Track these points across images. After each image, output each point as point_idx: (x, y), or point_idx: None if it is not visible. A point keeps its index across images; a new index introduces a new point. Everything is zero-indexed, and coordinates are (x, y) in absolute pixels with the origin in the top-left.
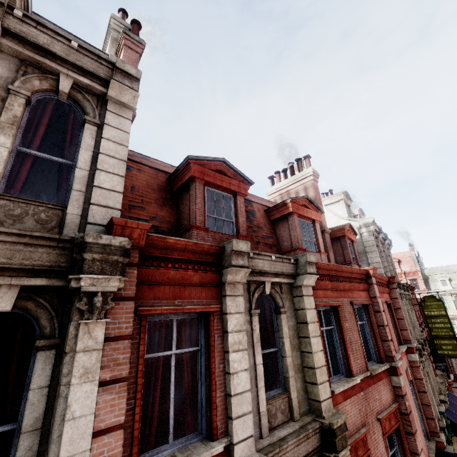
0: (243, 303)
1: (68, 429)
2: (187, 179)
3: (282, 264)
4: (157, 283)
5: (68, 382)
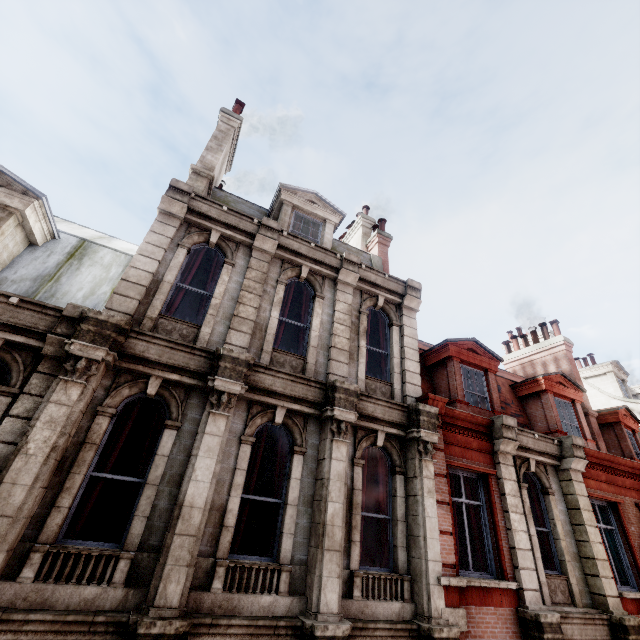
0: (514, 472)
1: (428, 522)
2: (444, 357)
3: (545, 444)
4: (450, 443)
5: (421, 494)
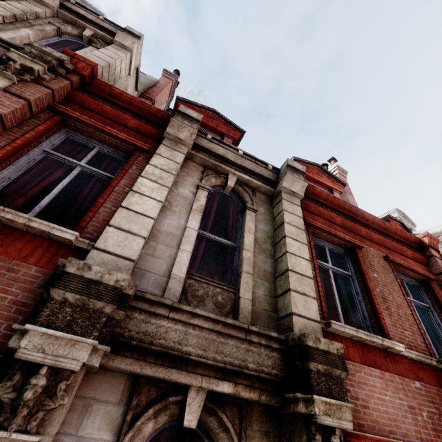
0: (182, 158)
1: None
2: None
3: (254, 165)
4: (89, 108)
5: None
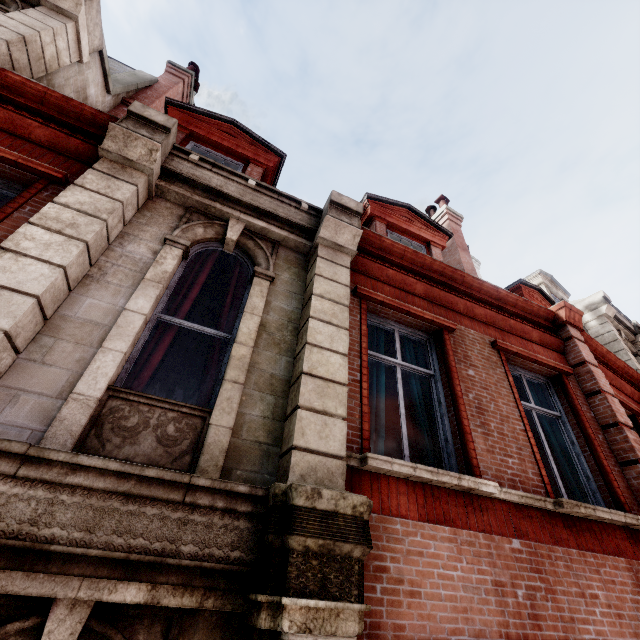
0: (129, 192)
1: None
2: None
3: (277, 203)
4: None
5: None
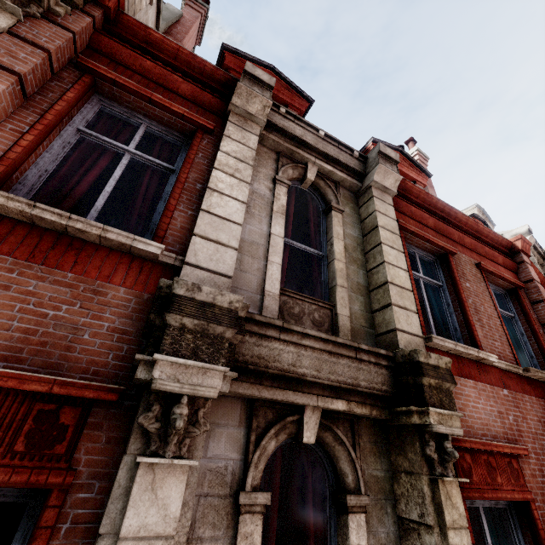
0: (255, 141)
1: None
2: None
3: (338, 151)
4: (124, 64)
5: None
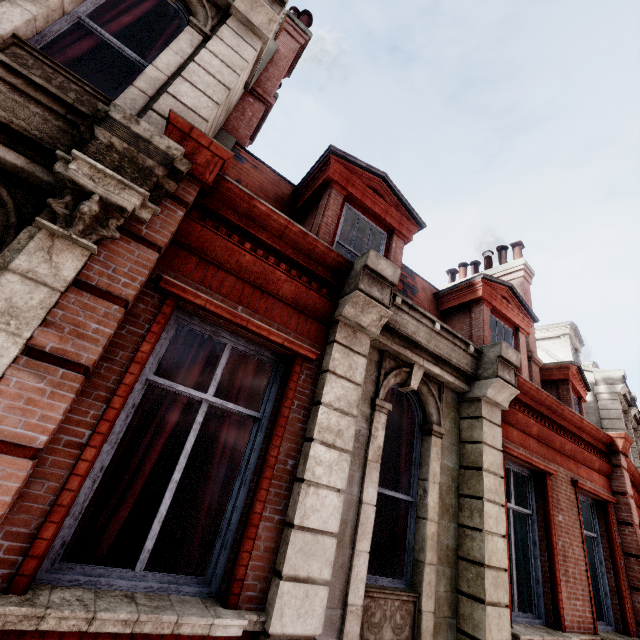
0: (363, 368)
1: None
2: (320, 184)
3: (451, 346)
4: (216, 262)
5: None
